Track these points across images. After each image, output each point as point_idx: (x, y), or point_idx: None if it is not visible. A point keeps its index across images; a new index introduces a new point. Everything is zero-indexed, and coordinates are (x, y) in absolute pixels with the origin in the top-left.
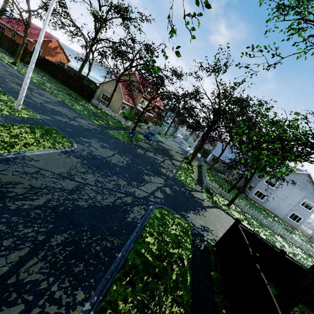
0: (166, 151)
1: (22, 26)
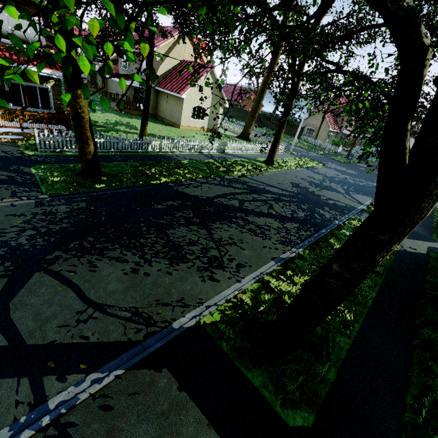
0: None
1: (230, 91)
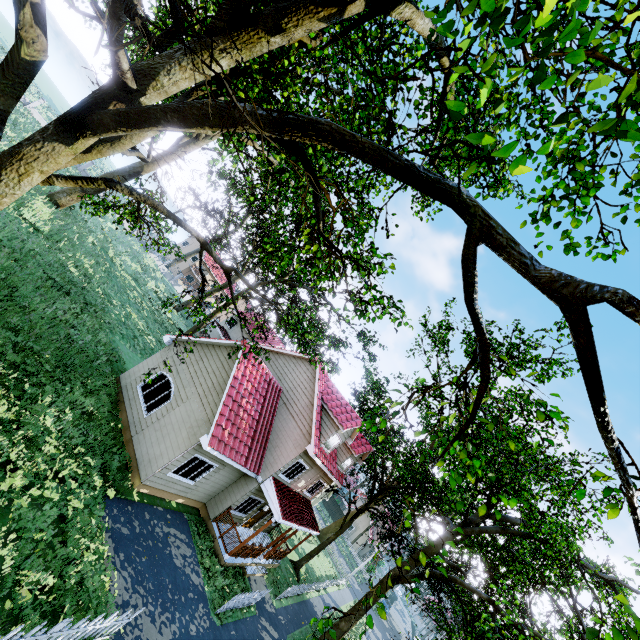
0: (399, 639)
1: None
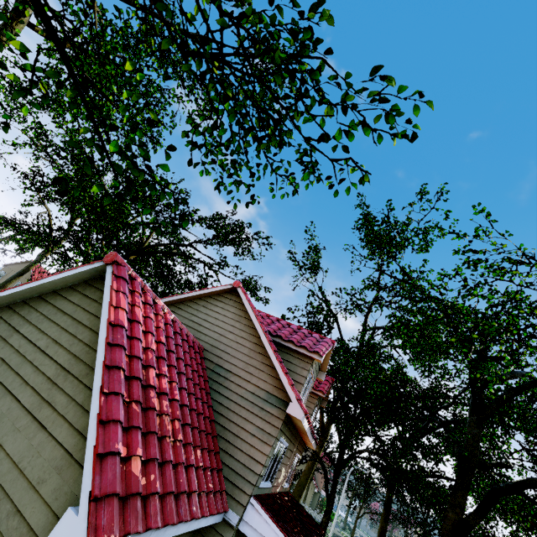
0: None
1: None
